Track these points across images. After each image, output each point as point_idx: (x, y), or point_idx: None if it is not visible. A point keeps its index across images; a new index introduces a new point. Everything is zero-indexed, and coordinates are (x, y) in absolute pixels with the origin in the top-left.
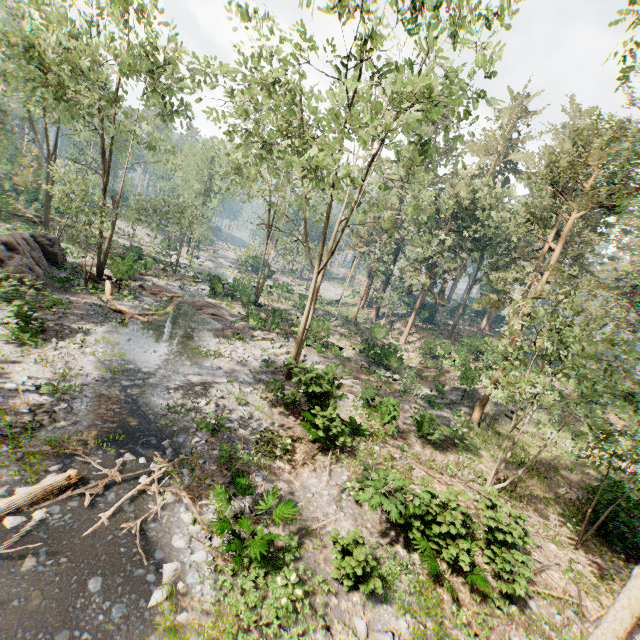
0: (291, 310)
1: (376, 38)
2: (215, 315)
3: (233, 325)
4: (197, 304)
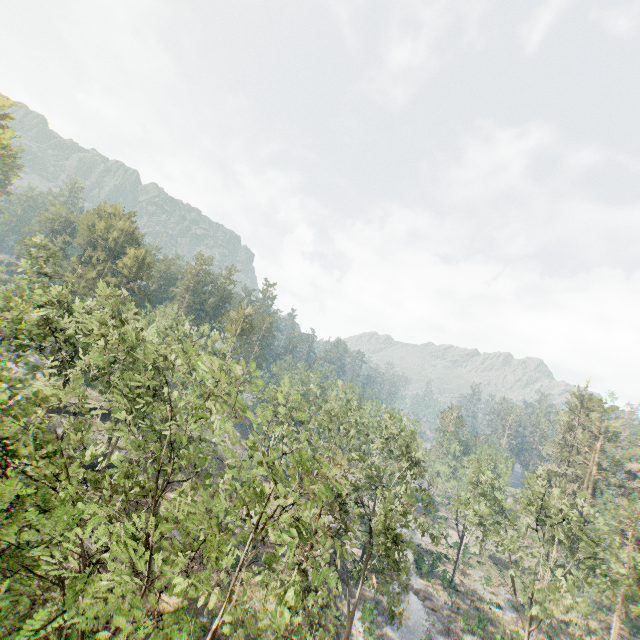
0: (478, 588)
1: (552, 522)
2: (434, 609)
3: (450, 625)
4: (419, 593)
